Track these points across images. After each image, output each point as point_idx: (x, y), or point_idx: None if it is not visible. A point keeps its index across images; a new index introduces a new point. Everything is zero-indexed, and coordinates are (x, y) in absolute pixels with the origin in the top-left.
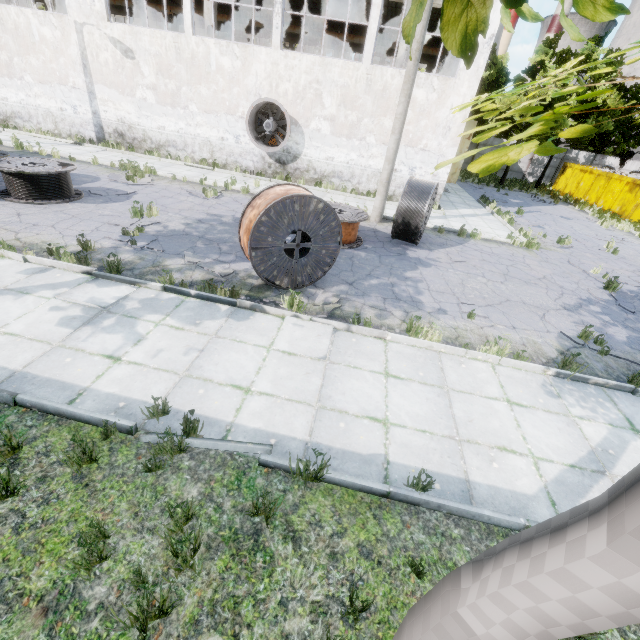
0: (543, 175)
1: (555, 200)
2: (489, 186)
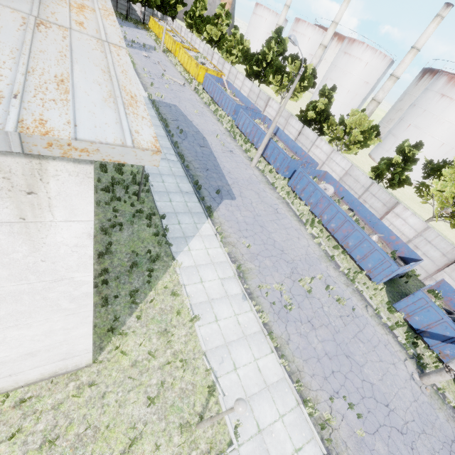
0: (144, 19)
1: (142, 28)
2: (121, 19)
